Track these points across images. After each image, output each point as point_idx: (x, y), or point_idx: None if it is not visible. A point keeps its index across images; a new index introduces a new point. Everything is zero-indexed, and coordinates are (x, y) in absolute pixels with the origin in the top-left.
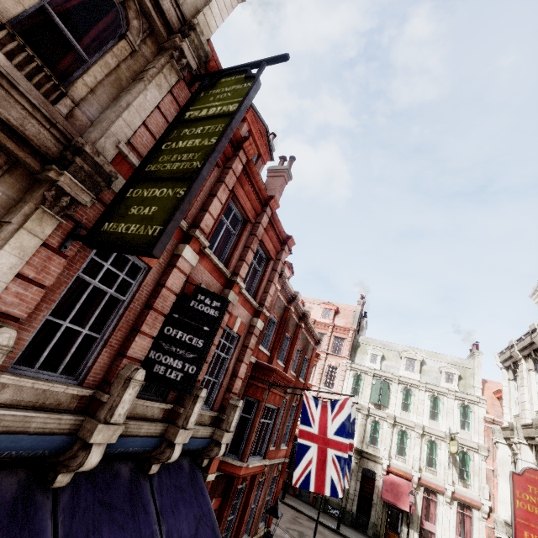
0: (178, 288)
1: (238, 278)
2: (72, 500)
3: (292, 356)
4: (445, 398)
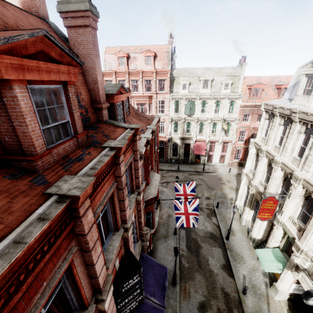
0: (113, 303)
1: (129, 227)
2: None
3: (153, 157)
4: (223, 100)
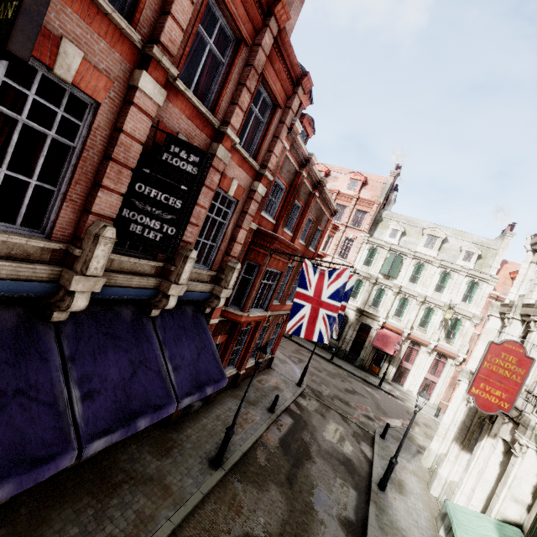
0: (143, 136)
1: (228, 129)
2: (76, 331)
3: (302, 226)
4: (456, 274)
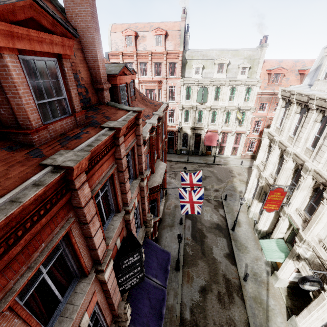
0: (113, 276)
1: (130, 209)
2: None
3: (159, 146)
4: (239, 87)
